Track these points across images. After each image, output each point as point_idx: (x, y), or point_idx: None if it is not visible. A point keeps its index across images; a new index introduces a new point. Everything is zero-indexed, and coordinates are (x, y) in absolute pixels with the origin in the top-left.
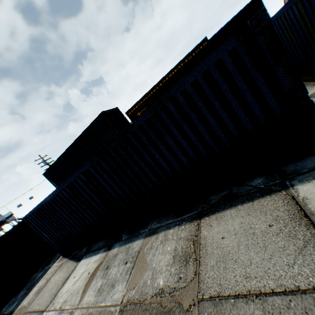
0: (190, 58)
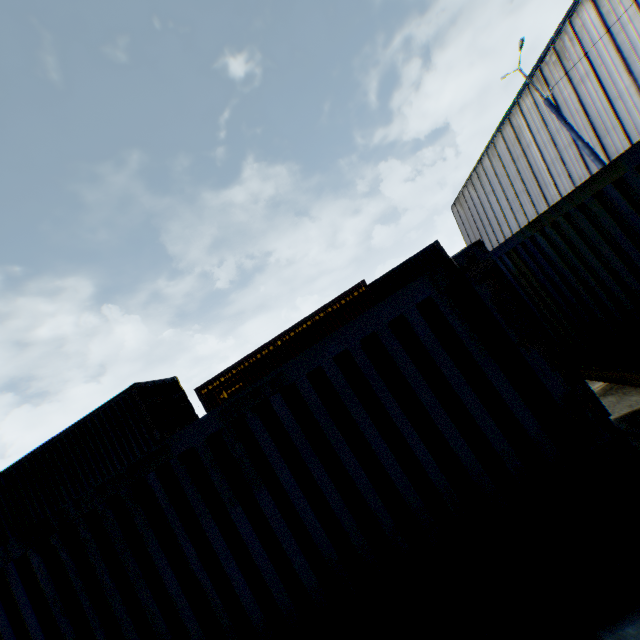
0: (336, 306)
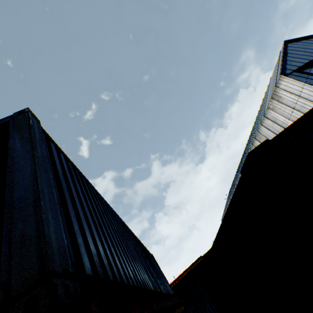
0: (194, 265)
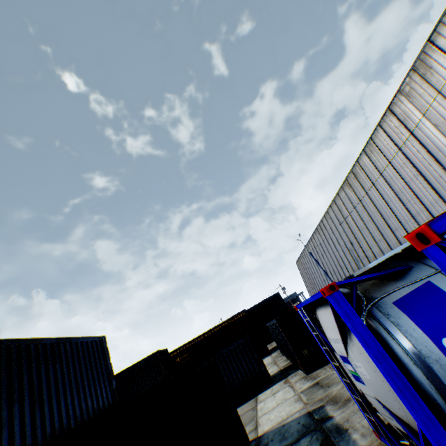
0: (233, 320)
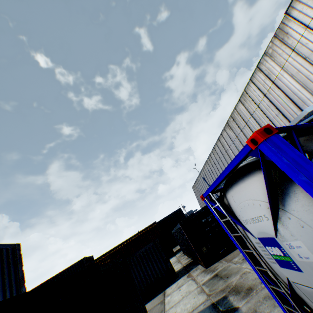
0: (146, 230)
